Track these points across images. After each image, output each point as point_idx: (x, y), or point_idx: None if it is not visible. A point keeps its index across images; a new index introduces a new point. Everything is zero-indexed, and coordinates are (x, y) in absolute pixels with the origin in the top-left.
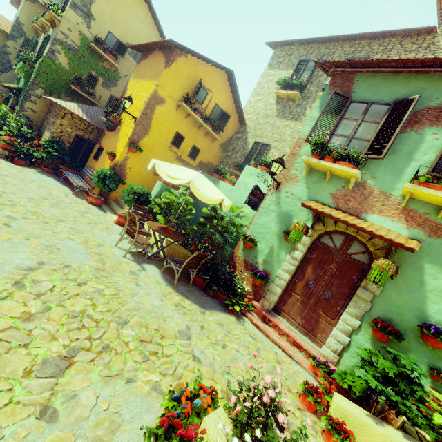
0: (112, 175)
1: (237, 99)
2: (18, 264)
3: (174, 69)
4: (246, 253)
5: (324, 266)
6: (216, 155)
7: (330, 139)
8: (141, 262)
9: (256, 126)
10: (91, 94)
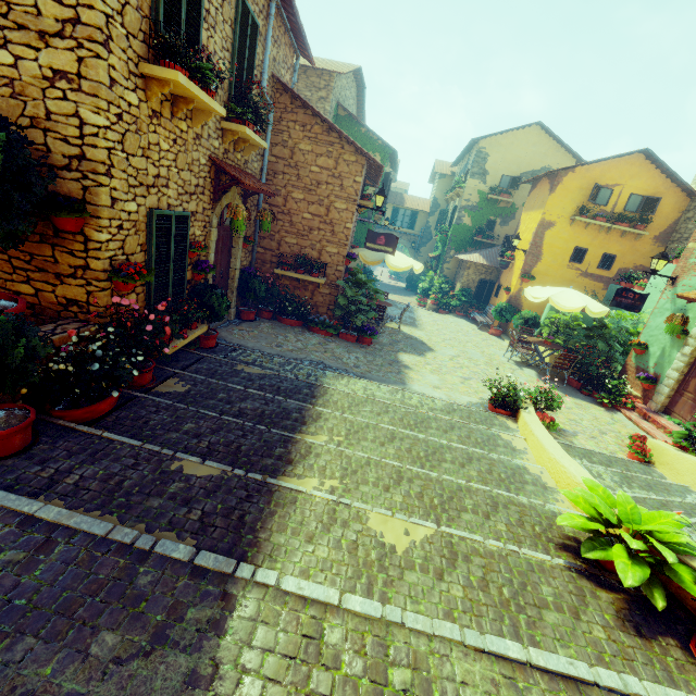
0: (508, 307)
1: (669, 172)
2: (450, 354)
3: (560, 190)
4: (638, 360)
5: None
6: (649, 254)
7: None
8: (522, 366)
9: None
10: (491, 237)
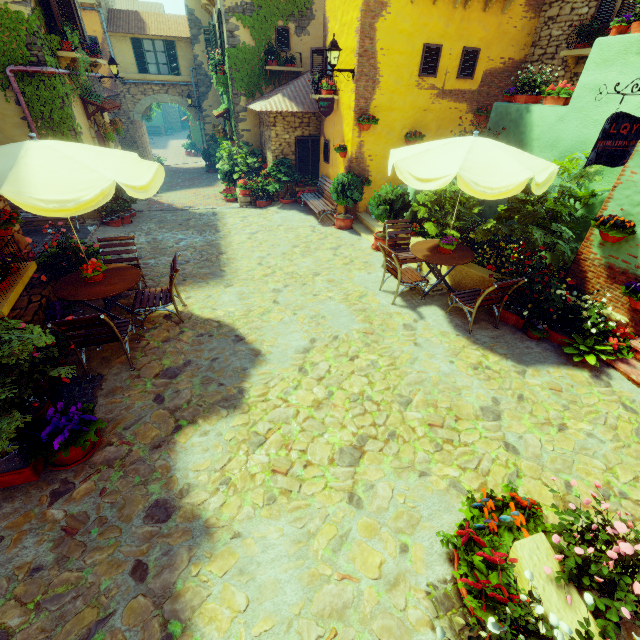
0: (351, 180)
1: None
2: (296, 348)
3: None
4: (610, 252)
5: None
6: (519, 36)
7: None
8: (416, 305)
9: None
10: (289, 60)
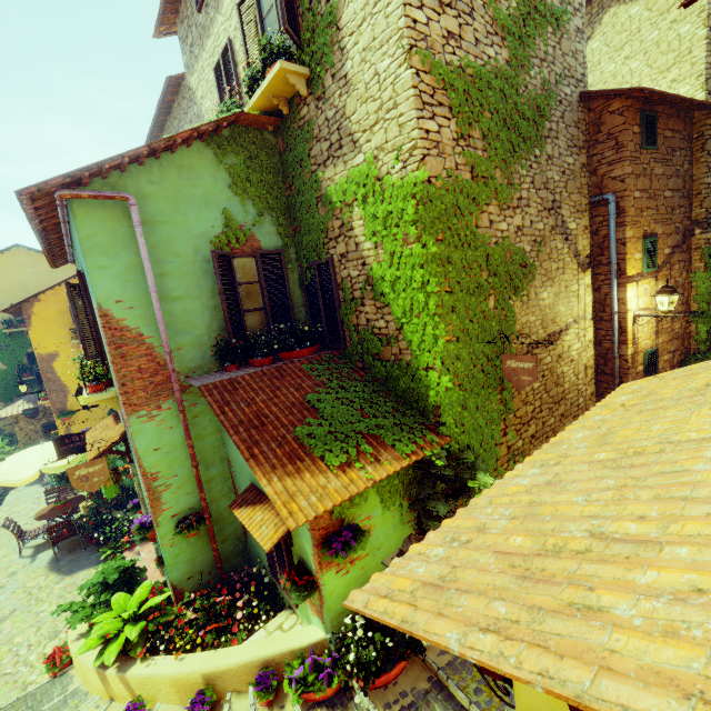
0: None
1: None
2: None
3: (38, 321)
4: None
5: None
6: None
7: None
8: (41, 551)
9: None
10: None
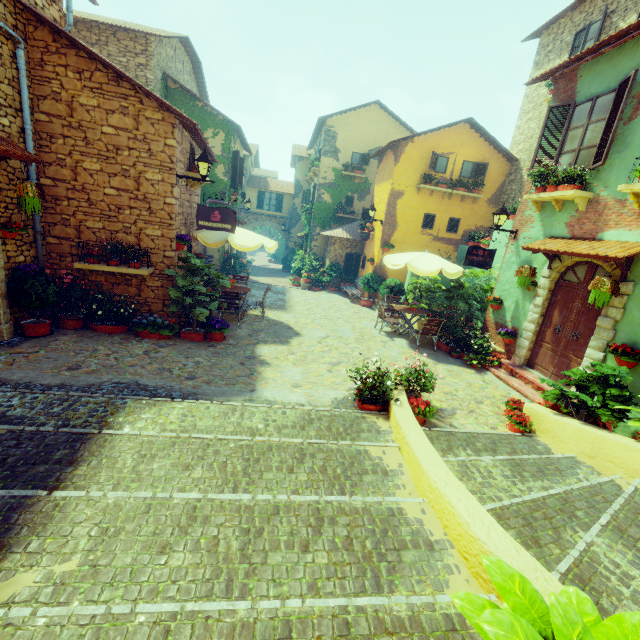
0: (374, 277)
1: (491, 139)
2: (319, 336)
3: (404, 160)
4: (496, 315)
5: (569, 306)
6: (486, 215)
7: (558, 161)
8: (393, 337)
9: (531, 156)
10: (351, 212)
